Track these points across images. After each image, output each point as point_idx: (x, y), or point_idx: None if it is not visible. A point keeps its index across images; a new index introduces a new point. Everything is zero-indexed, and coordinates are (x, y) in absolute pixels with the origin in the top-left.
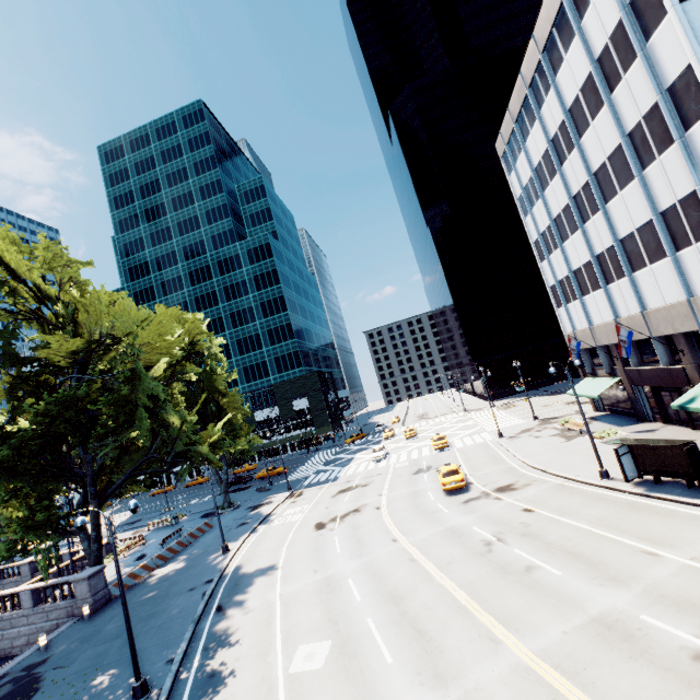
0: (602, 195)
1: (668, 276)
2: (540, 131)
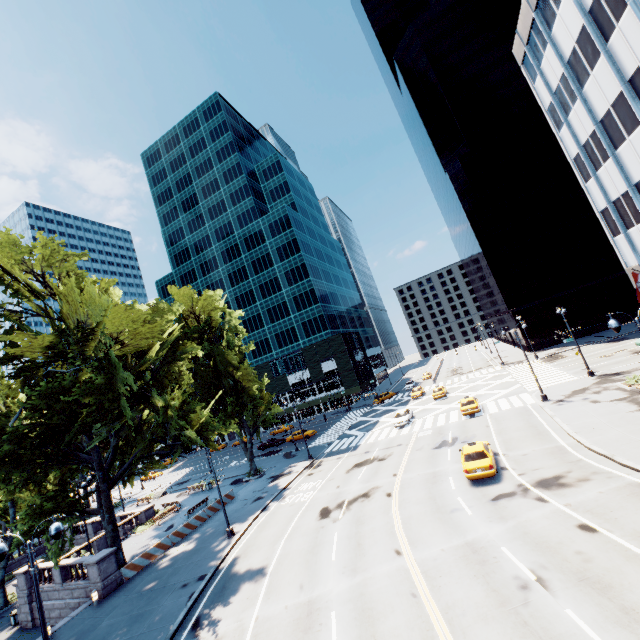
0: None
1: None
2: (571, 6)
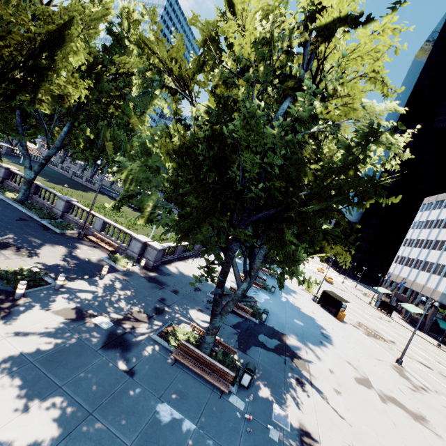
0: (432, 247)
1: (426, 277)
2: (438, 213)
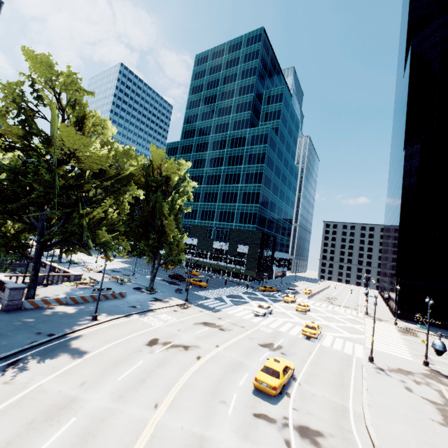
0: None
1: None
2: None
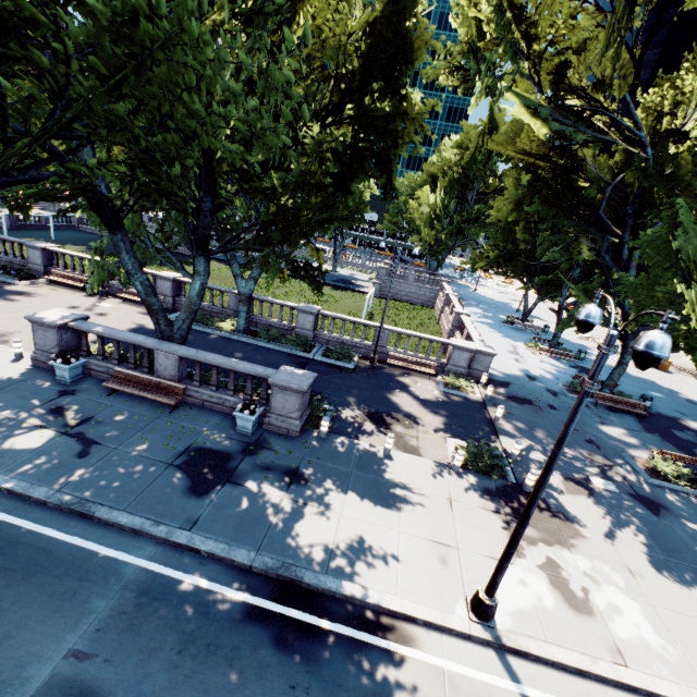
0: None
1: None
2: None
